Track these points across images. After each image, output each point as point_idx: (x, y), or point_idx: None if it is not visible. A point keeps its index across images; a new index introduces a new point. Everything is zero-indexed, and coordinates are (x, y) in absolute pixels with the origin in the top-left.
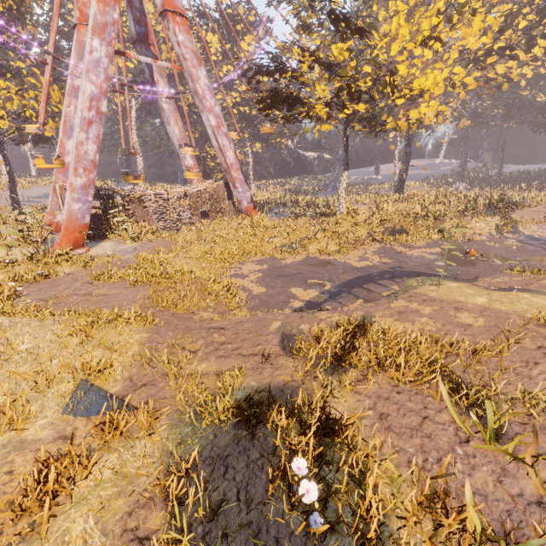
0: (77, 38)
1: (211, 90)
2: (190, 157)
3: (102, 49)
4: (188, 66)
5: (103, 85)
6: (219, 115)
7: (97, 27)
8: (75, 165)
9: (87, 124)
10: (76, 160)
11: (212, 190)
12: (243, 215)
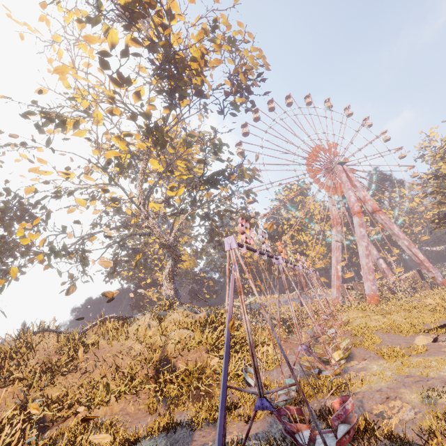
0: (335, 230)
1: (400, 231)
2: (383, 263)
3: (364, 231)
4: (387, 226)
5: (367, 241)
6: (408, 240)
7: (360, 225)
8: (368, 271)
9: (367, 256)
10: (367, 269)
11: (412, 276)
12: (440, 286)
